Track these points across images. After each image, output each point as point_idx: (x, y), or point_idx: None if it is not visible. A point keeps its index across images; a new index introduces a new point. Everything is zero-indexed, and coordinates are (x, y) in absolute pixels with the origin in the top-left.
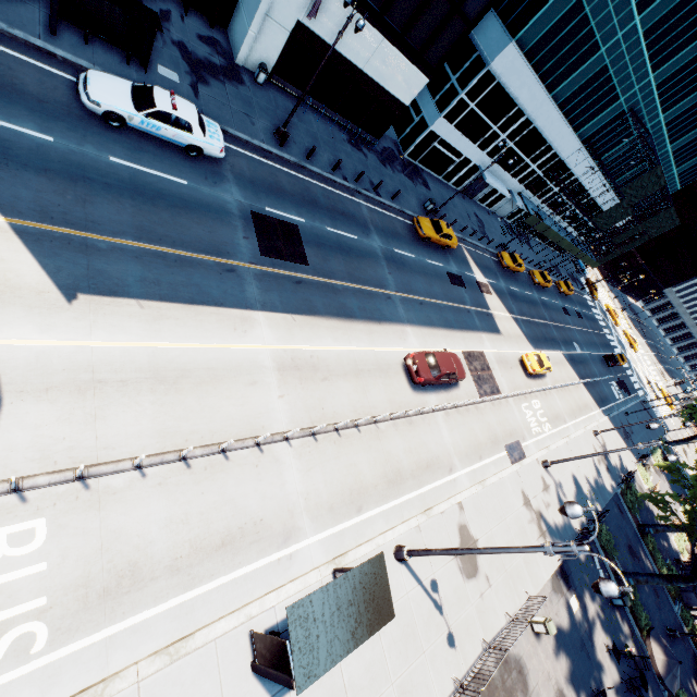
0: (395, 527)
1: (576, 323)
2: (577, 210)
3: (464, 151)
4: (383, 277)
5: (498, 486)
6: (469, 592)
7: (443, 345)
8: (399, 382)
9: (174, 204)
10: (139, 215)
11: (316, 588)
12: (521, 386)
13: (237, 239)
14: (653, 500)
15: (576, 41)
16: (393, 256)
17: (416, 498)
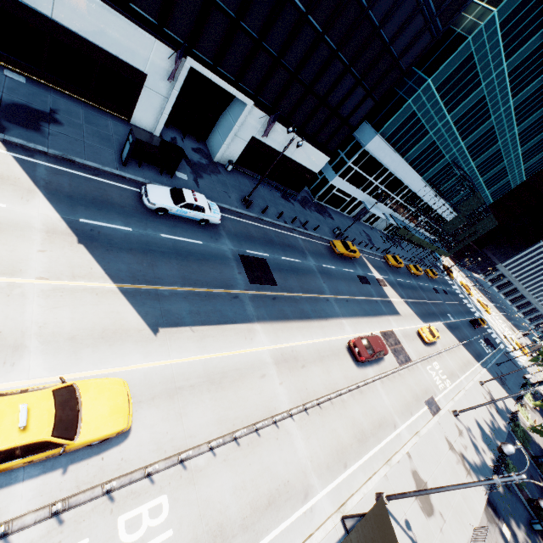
0: (372, 477)
1: (445, 299)
2: (429, 221)
3: (352, 194)
4: (321, 285)
5: (428, 435)
6: (432, 528)
7: (367, 329)
8: (347, 362)
9: (198, 258)
10: (181, 269)
11: (333, 534)
12: (422, 352)
13: (235, 274)
14: (540, 434)
15: (415, 130)
16: (323, 270)
17: (378, 452)
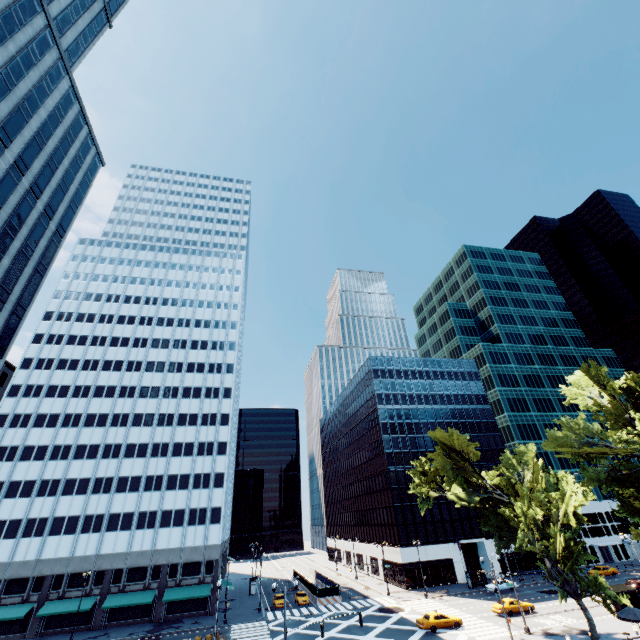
0: None
1: None
2: None
3: None
4: None
5: None
6: None
7: None
8: None
9: (521, 595)
10: (519, 597)
11: None
12: None
13: (540, 594)
14: None
15: None
16: None
17: None
